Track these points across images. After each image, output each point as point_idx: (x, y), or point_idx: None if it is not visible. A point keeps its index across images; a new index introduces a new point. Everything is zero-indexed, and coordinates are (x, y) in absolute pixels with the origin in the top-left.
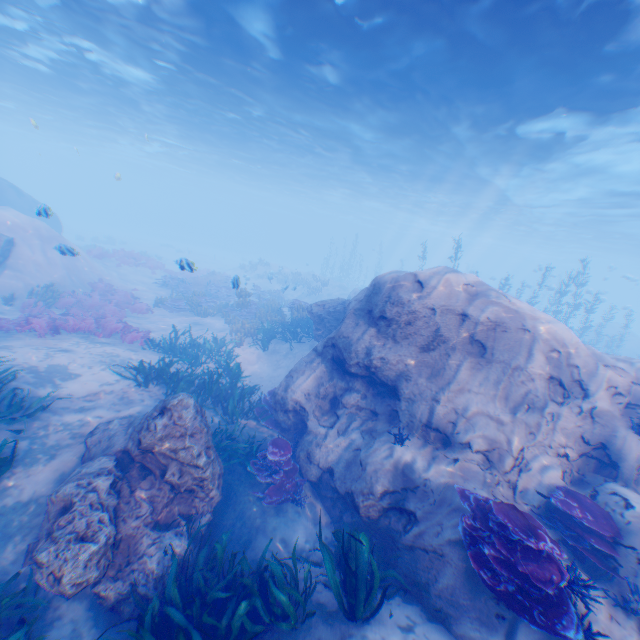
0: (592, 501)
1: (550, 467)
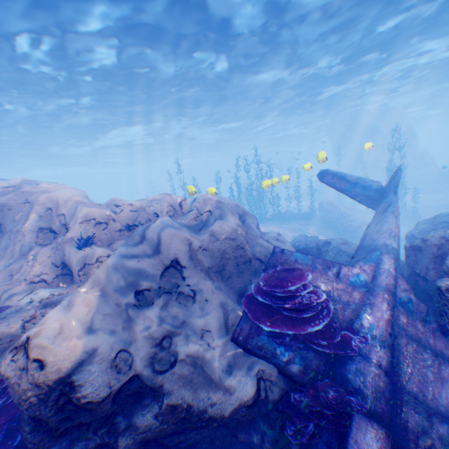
0: (8, 309)
1: (16, 294)
